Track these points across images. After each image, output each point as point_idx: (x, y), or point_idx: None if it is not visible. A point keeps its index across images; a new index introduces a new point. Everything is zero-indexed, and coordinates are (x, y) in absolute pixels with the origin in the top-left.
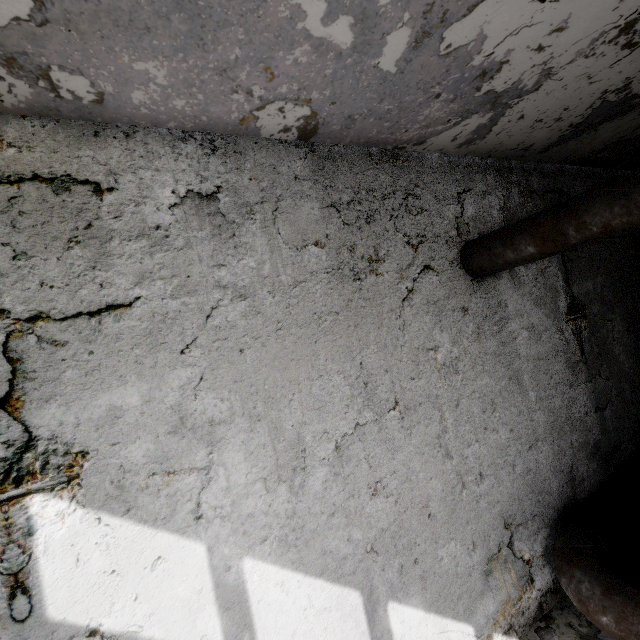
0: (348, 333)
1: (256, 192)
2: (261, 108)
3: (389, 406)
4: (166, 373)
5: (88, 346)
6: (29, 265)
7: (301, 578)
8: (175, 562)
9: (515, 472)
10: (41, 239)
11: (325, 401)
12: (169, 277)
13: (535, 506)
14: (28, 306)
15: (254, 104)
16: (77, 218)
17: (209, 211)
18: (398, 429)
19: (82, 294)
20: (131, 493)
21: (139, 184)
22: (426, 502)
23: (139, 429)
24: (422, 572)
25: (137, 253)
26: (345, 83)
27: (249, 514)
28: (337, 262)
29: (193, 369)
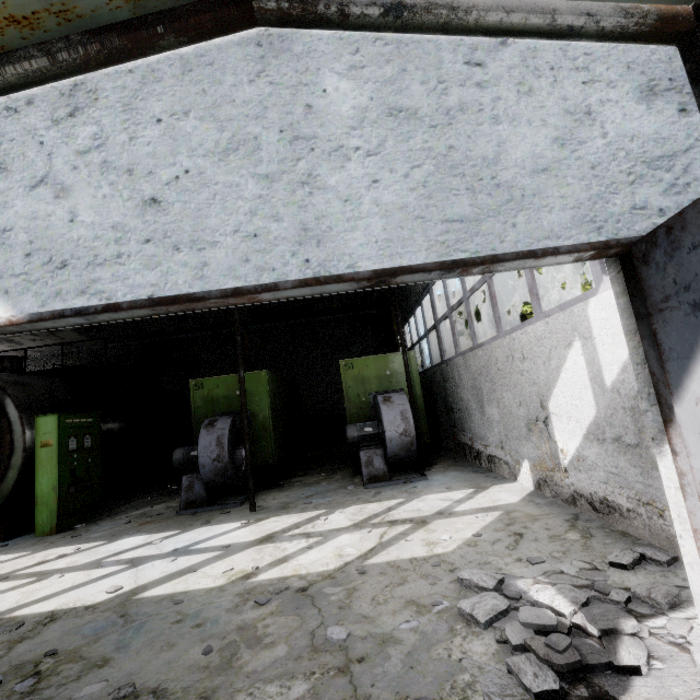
0: None
1: None
2: None
3: None
4: None
5: None
6: None
7: None
8: None
9: None
10: None
11: None
12: None
13: None
14: None
15: None
16: None
17: None
18: None
19: None
20: None
21: None
22: None
23: None
24: None
25: None
26: None
27: None
28: None
29: None
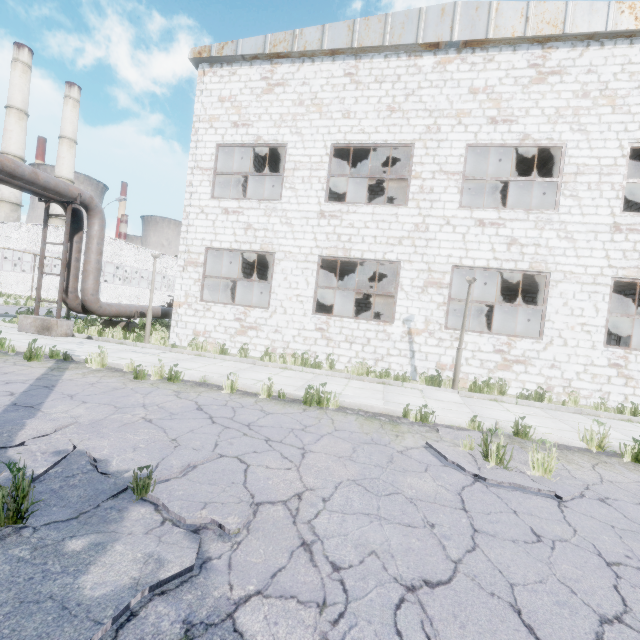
0: None
1: None
2: None
3: None
4: None
5: None
6: None
7: None
8: None
9: None
10: None
11: None
12: None
13: None
14: None
15: None
16: None
17: None
18: None
19: None
20: None
21: None
22: None
23: None
24: None
25: None
26: None
27: None
28: None
29: None
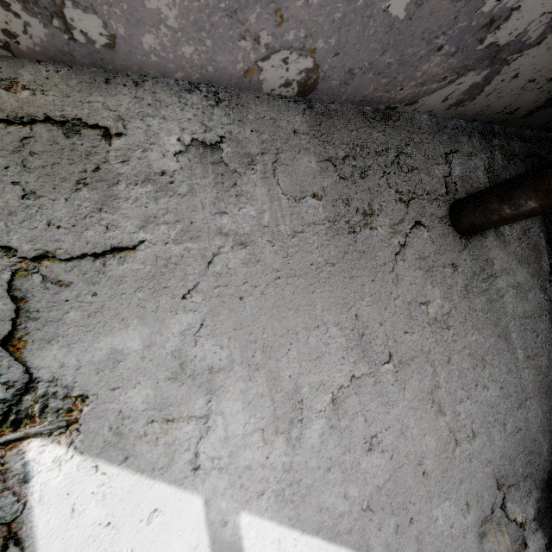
0: (344, 284)
1: (257, 144)
2: (266, 58)
3: (383, 359)
4: (167, 318)
5: (92, 287)
6: (37, 204)
7: (297, 536)
8: (171, 515)
9: (506, 431)
10: (50, 179)
11: (322, 352)
12: (173, 222)
13: (526, 466)
14: (34, 245)
15: (260, 53)
16: (86, 161)
17: (212, 160)
18: (392, 383)
19: (88, 235)
20: (129, 440)
21: (146, 131)
22: (420, 459)
23: (139, 374)
24: (417, 533)
25: (142, 197)
26: (352, 30)
27: (246, 466)
28: (333, 214)
29: (194, 315)
